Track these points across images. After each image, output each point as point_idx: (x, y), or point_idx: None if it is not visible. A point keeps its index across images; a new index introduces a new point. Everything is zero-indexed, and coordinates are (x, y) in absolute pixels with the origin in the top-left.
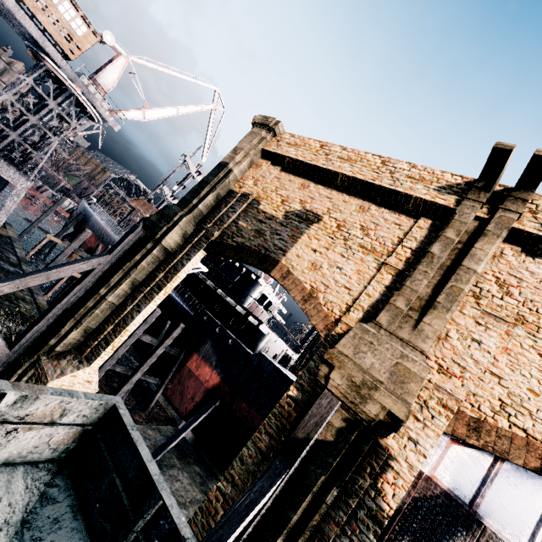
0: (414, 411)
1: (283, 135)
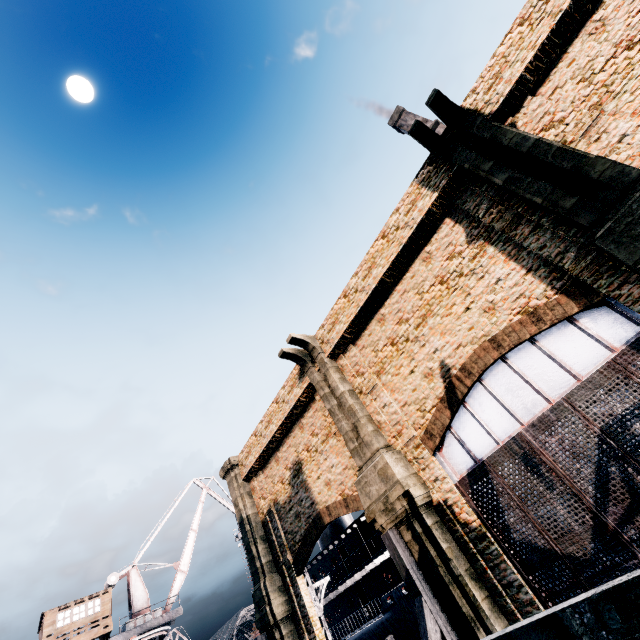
0: (418, 469)
1: (239, 458)
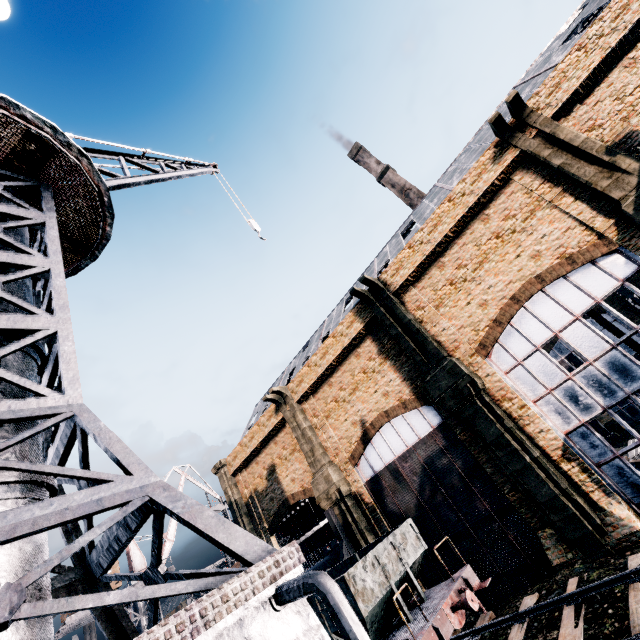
0: (346, 475)
1: (227, 460)
